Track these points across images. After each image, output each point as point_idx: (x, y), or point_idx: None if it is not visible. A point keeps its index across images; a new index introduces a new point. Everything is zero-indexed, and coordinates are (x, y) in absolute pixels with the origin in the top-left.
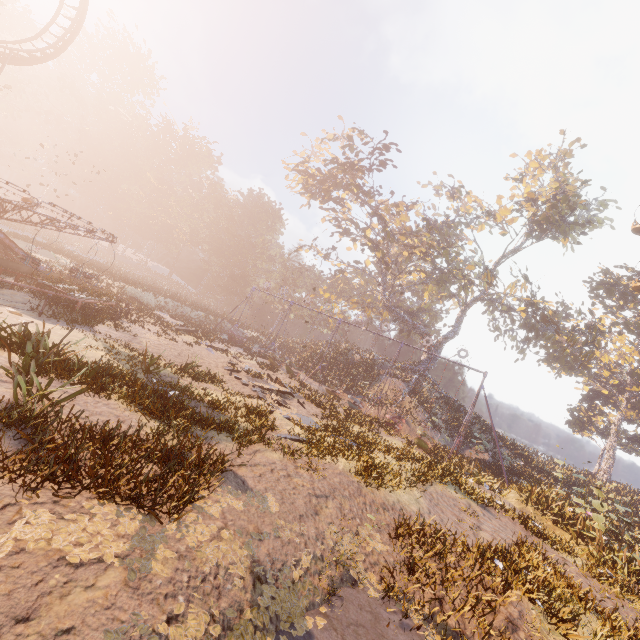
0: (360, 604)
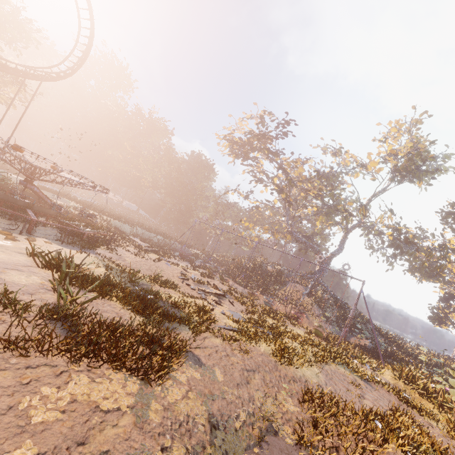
0: (280, 448)
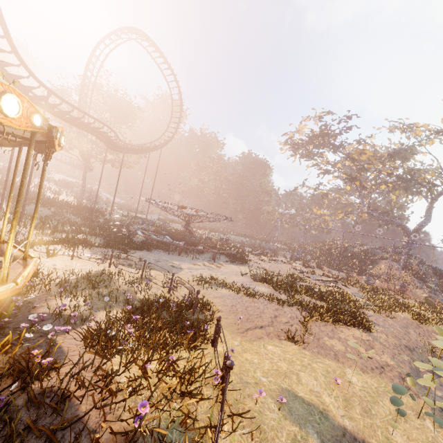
0: None
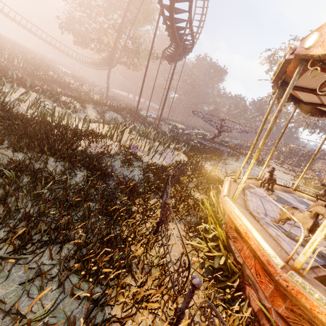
0: None
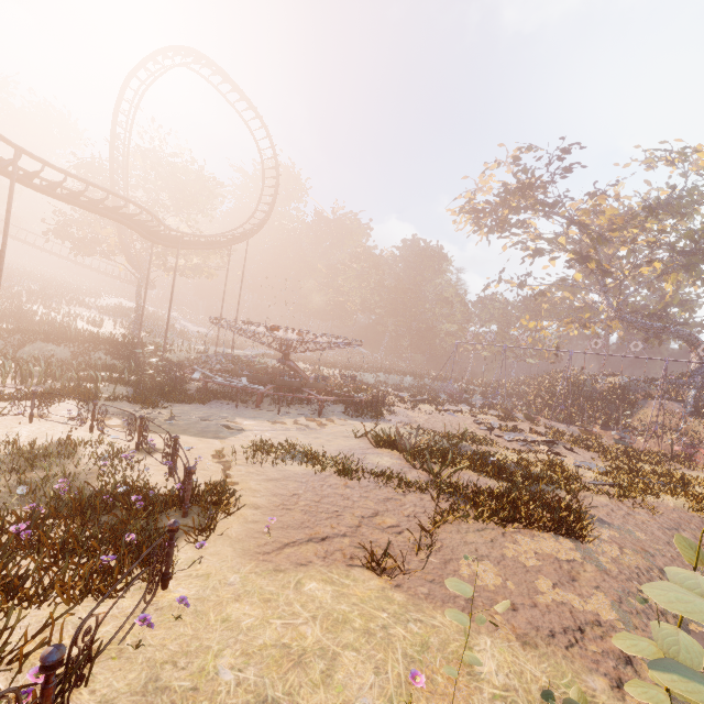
0: None
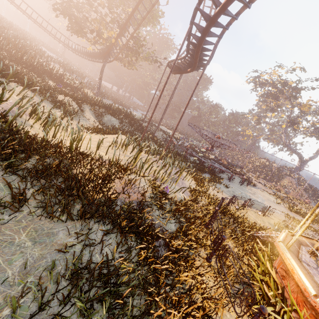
0: None
